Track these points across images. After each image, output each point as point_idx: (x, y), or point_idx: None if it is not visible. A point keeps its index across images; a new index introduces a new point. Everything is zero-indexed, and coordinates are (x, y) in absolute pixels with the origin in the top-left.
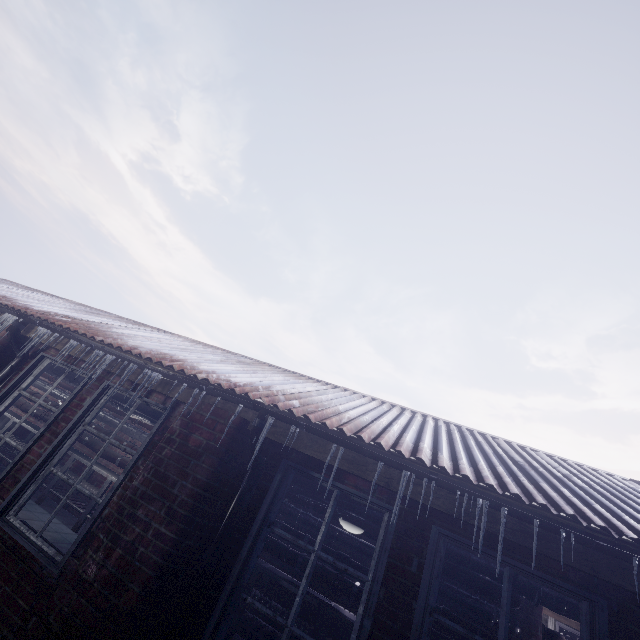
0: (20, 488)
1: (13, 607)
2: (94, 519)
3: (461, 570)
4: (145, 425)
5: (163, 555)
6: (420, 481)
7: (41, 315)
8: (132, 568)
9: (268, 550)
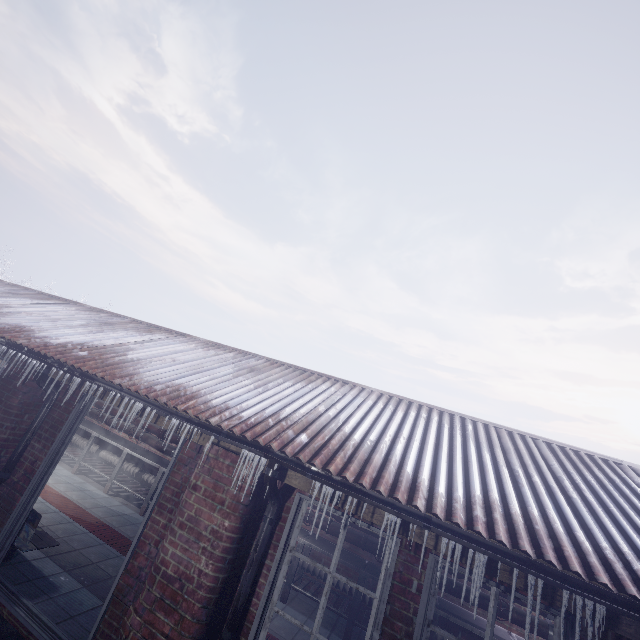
0: None
1: None
2: None
3: None
4: None
5: None
6: None
7: (289, 448)
8: None
9: (507, 619)
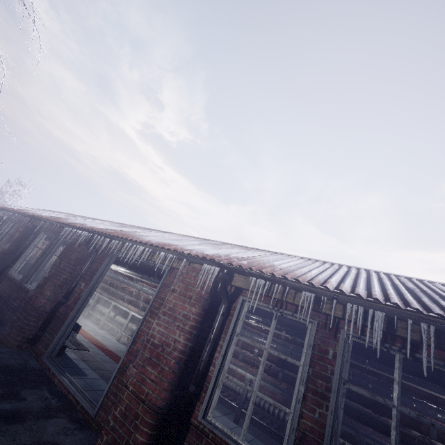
0: None
1: None
2: None
3: None
4: (251, 325)
5: None
6: None
7: (234, 262)
8: None
9: None
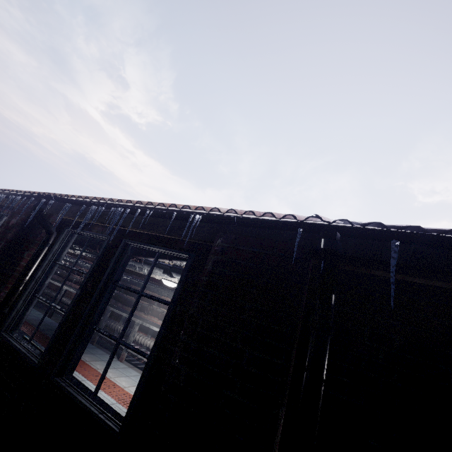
0: None
1: None
2: None
3: None
4: (87, 259)
5: None
6: (107, 212)
7: None
8: None
9: (151, 314)
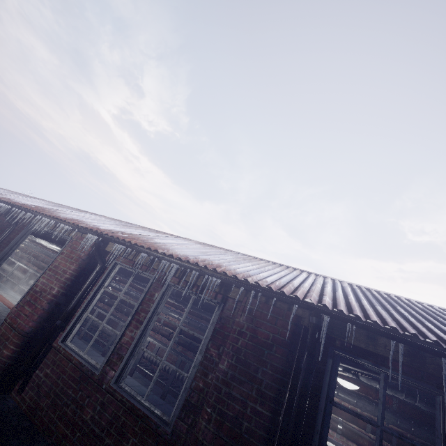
0: (125, 363)
1: None
2: (187, 390)
3: (428, 415)
4: None
5: (265, 430)
6: None
7: (111, 234)
8: (242, 439)
9: None
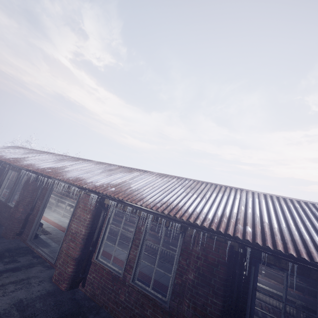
0: (134, 270)
1: (156, 317)
2: (172, 285)
3: None
4: None
5: (219, 311)
6: None
7: (105, 192)
8: (208, 316)
9: None
